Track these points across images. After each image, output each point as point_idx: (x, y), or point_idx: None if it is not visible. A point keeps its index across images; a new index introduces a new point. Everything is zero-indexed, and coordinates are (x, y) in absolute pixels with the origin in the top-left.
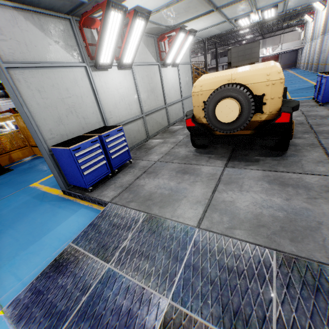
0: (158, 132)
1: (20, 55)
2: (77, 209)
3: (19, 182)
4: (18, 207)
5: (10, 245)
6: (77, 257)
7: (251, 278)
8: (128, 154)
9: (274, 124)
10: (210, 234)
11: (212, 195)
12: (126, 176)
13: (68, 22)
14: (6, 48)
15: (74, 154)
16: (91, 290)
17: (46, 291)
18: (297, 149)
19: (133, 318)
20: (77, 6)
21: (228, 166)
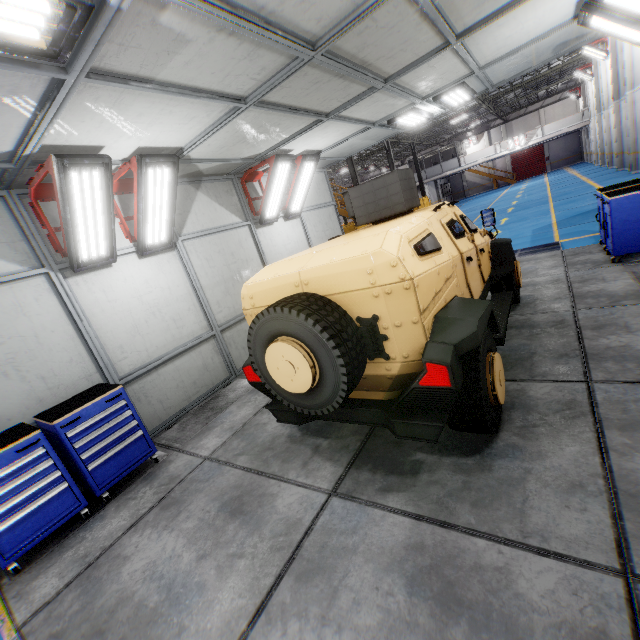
0: None
1: None
2: None
3: None
4: None
5: None
6: None
7: None
8: (146, 445)
9: (420, 389)
10: None
11: (244, 633)
12: (118, 515)
13: (2, 201)
14: None
15: None
16: None
17: None
18: (528, 426)
19: None
20: (5, 174)
21: (339, 492)
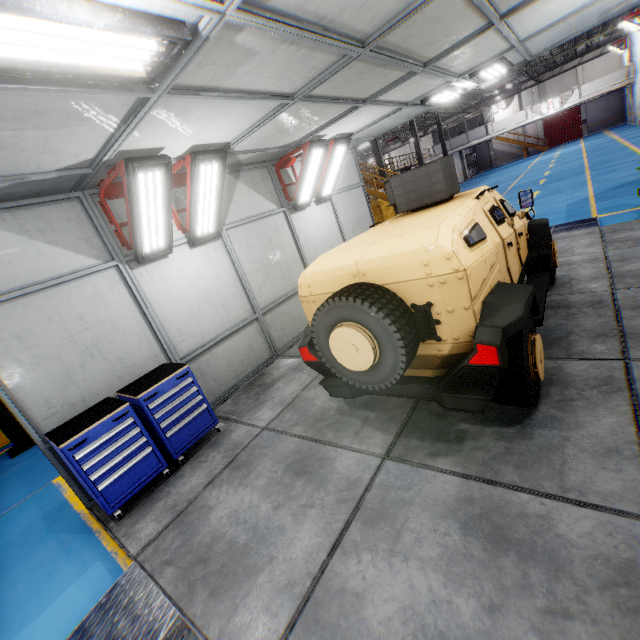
0: (297, 337)
1: None
2: (90, 563)
3: (44, 469)
4: (10, 545)
5: None
6: None
7: None
8: (210, 417)
9: (470, 367)
10: None
11: (325, 562)
12: (195, 474)
13: (77, 201)
14: None
15: (73, 455)
16: None
17: None
18: (566, 400)
19: None
20: (81, 177)
21: (392, 456)
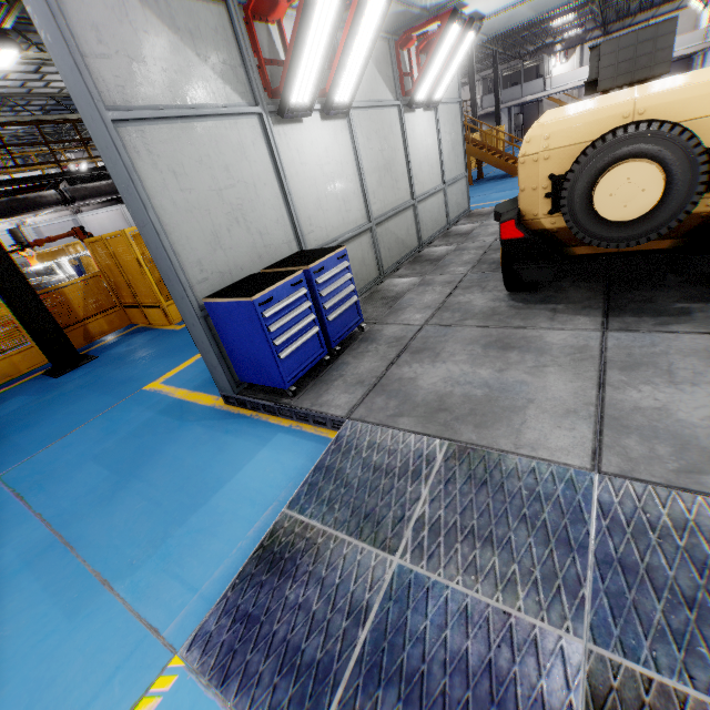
0: (399, 262)
1: (135, 91)
2: (269, 435)
3: (118, 381)
4: (134, 435)
5: (145, 516)
6: (312, 540)
7: None
8: (356, 313)
9: None
10: (637, 487)
11: (599, 396)
12: (363, 360)
13: (223, 9)
14: (109, 76)
15: (260, 313)
16: (373, 615)
17: (265, 615)
18: None
19: (508, 684)
20: None
21: (612, 329)
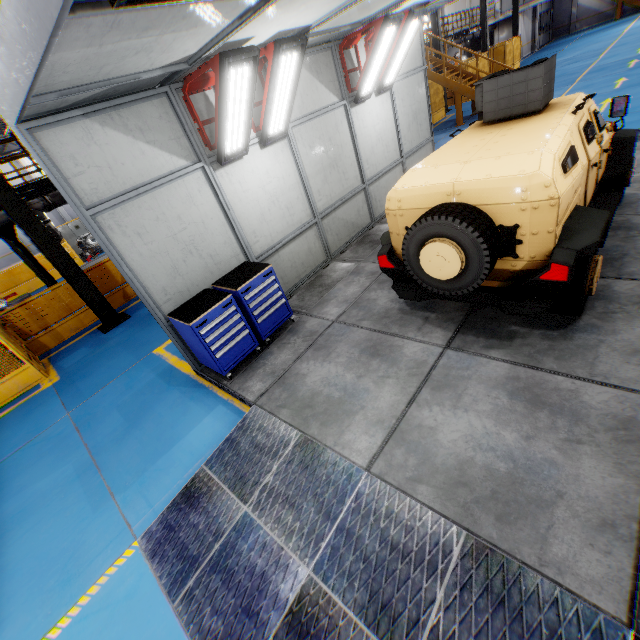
0: (349, 242)
1: (104, 187)
2: (214, 405)
3: (139, 343)
4: (141, 392)
5: (137, 454)
6: (210, 488)
7: (418, 565)
8: (286, 309)
9: (539, 282)
10: (382, 485)
11: (405, 410)
12: (282, 352)
13: (165, 97)
14: (86, 185)
15: (198, 331)
16: (224, 537)
17: (178, 527)
18: (607, 312)
19: (267, 583)
20: (173, 72)
21: (452, 347)
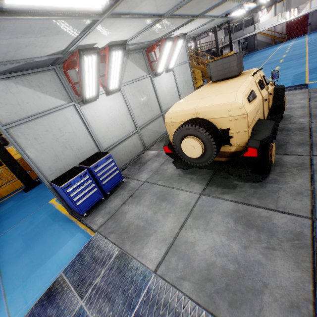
0: (155, 141)
1: (15, 115)
2: (76, 233)
3: (43, 197)
4: (37, 226)
5: (26, 266)
6: (63, 288)
7: None
8: (119, 176)
9: (243, 157)
10: (162, 283)
11: (178, 232)
12: (116, 200)
13: (53, 71)
14: (4, 113)
15: (66, 190)
16: None
17: None
18: (282, 172)
19: None
20: (56, 58)
21: (204, 194)
